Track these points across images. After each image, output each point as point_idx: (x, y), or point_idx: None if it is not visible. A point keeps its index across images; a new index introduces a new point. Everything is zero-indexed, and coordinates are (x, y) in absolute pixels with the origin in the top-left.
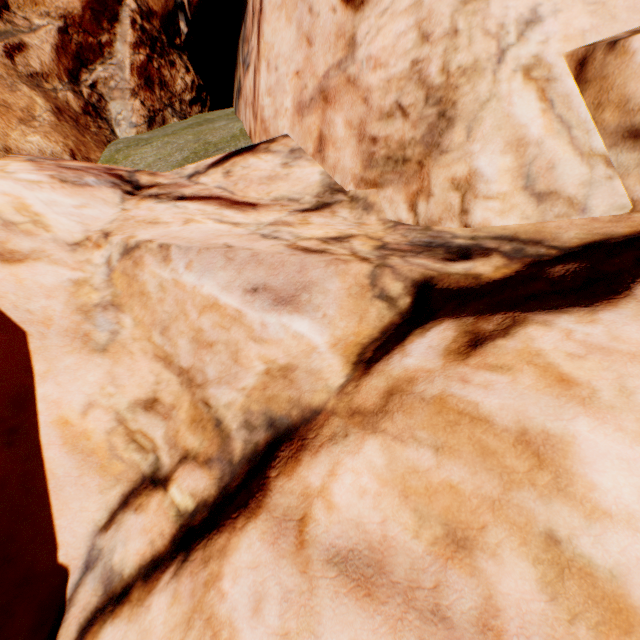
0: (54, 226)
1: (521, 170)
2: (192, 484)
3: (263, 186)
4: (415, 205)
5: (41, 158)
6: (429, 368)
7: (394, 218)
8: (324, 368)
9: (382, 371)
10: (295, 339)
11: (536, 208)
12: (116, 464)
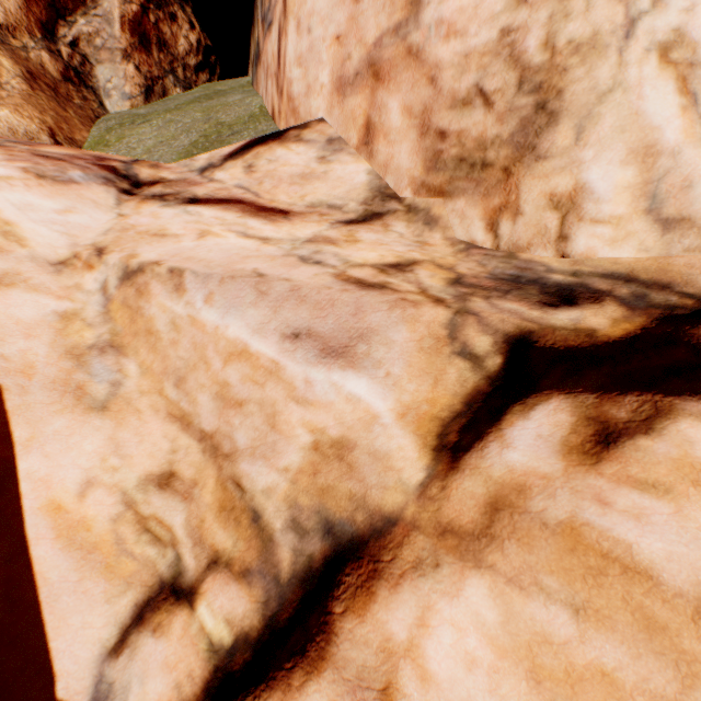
0: (31, 239)
1: (646, 187)
2: (227, 605)
3: (295, 187)
4: (496, 224)
5: (11, 141)
6: (545, 472)
7: (465, 238)
8: (393, 451)
9: (476, 468)
10: (349, 403)
11: (660, 238)
12: (125, 562)
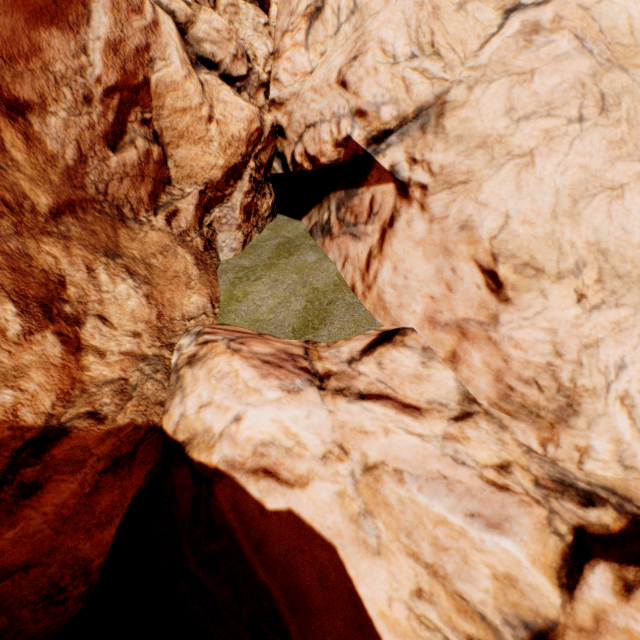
0: (307, 443)
1: (617, 452)
2: None
3: (414, 385)
4: (545, 445)
5: (229, 339)
6: (610, 603)
7: (525, 442)
8: (539, 585)
9: (581, 598)
10: (504, 552)
11: (623, 471)
12: None
